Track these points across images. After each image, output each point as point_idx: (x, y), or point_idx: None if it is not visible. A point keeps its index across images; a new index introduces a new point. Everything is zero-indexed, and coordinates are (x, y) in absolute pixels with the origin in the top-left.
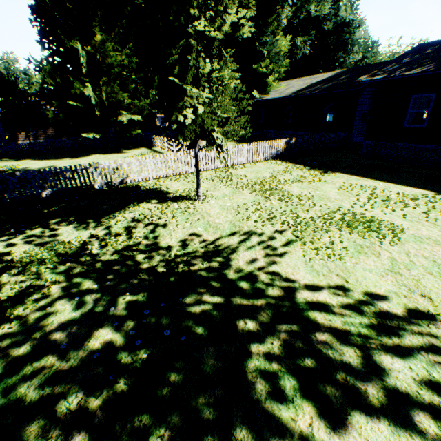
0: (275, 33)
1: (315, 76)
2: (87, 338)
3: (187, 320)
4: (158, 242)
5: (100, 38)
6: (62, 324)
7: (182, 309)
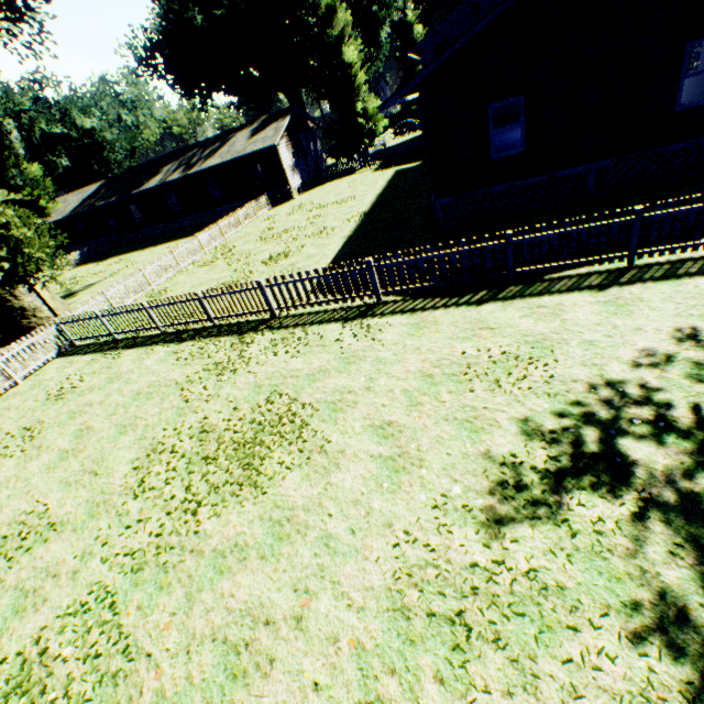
0: (20, 164)
1: (87, 189)
2: None
3: None
4: None
5: None
6: None
7: None
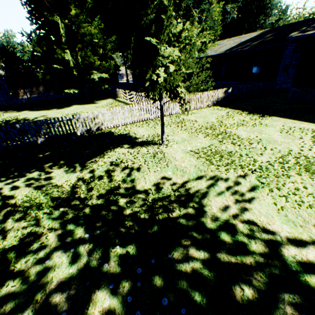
0: (211, 1)
1: (243, 35)
2: (86, 304)
3: (181, 283)
4: (135, 186)
5: (75, 13)
6: (60, 283)
7: (173, 267)
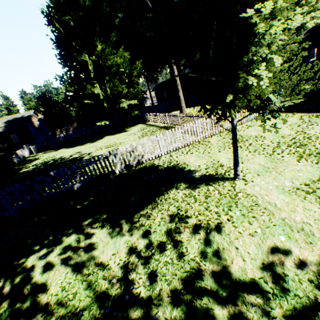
0: None
1: None
2: None
3: None
4: (227, 268)
5: (101, 48)
6: None
7: None
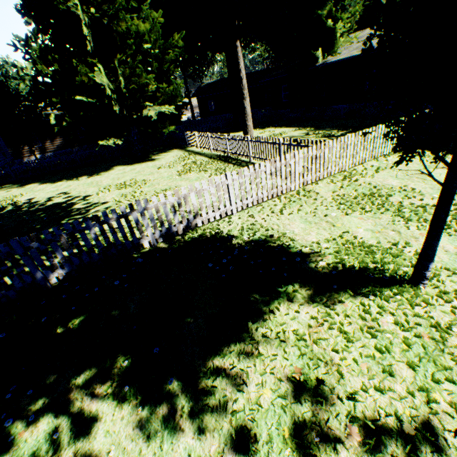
0: None
1: None
2: None
3: None
4: None
5: None
6: None
7: None
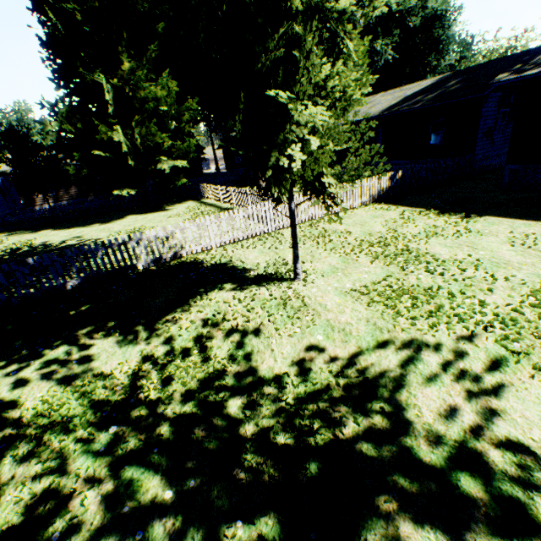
0: (350, 37)
1: (407, 86)
2: None
3: None
4: (256, 368)
5: (129, 67)
6: None
7: None
